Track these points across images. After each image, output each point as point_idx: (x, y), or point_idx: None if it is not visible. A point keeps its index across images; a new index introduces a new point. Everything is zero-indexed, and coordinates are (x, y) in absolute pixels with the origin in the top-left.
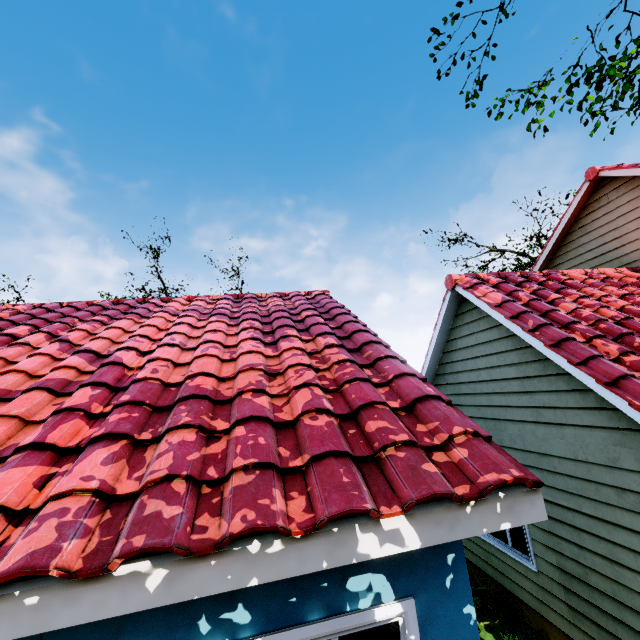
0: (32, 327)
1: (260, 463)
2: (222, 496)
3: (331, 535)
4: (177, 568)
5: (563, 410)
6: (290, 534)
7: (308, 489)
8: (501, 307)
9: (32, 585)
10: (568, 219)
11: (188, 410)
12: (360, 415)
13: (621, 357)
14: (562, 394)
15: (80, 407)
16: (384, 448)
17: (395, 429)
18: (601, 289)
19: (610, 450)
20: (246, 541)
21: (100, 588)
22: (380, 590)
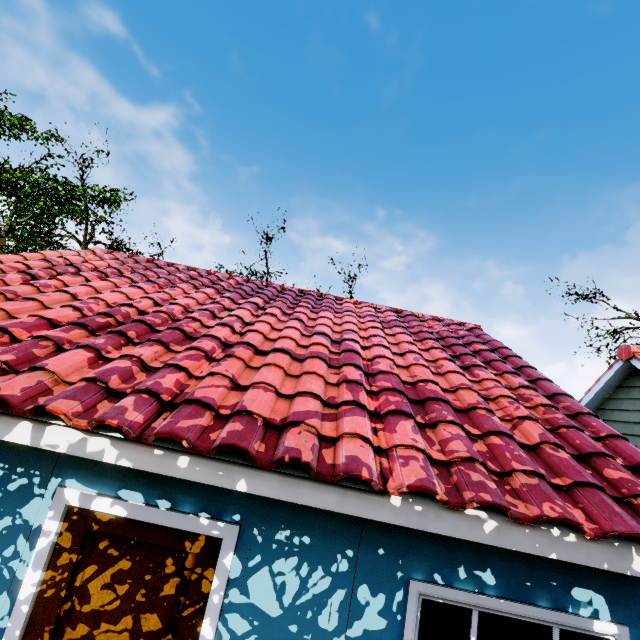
0: (263, 300)
1: (535, 472)
2: (511, 486)
3: (612, 546)
4: (503, 524)
5: None
6: (584, 533)
7: (579, 505)
8: None
9: (417, 498)
10: None
11: (445, 410)
12: (592, 460)
13: None
14: None
15: (361, 382)
16: (634, 496)
17: (639, 484)
18: None
19: None
20: (548, 525)
21: (456, 517)
22: (598, 608)
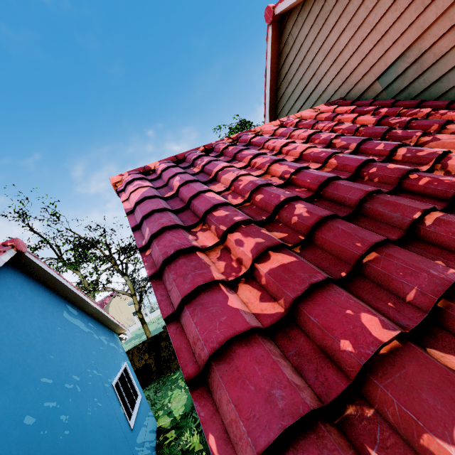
0: None
1: None
2: None
3: None
4: None
5: None
6: None
7: None
8: (134, 212)
9: None
10: (270, 74)
11: None
12: None
13: (256, 266)
14: None
15: None
16: None
17: None
18: (289, 137)
19: None
20: None
21: None
22: None
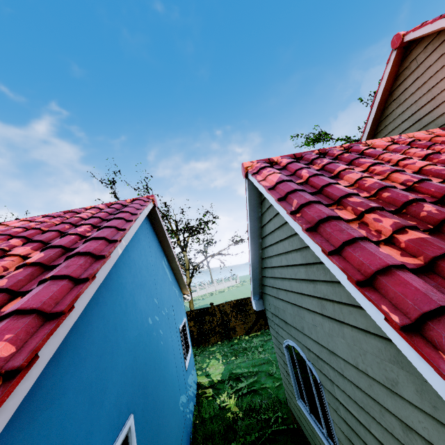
0: None
1: None
2: None
3: None
4: None
5: (339, 305)
6: None
7: None
8: (274, 189)
9: None
10: (382, 93)
11: None
12: None
13: (395, 236)
14: (336, 286)
15: None
16: None
17: None
18: (403, 153)
19: (387, 367)
20: None
21: None
22: None
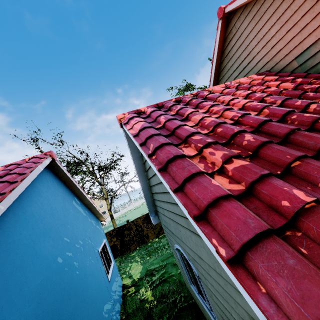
0: None
1: None
2: None
3: None
4: None
5: None
6: None
7: None
8: (138, 135)
9: None
10: (217, 52)
11: None
12: None
13: (225, 166)
14: None
15: None
16: None
17: None
18: (233, 95)
19: None
20: None
21: None
22: None
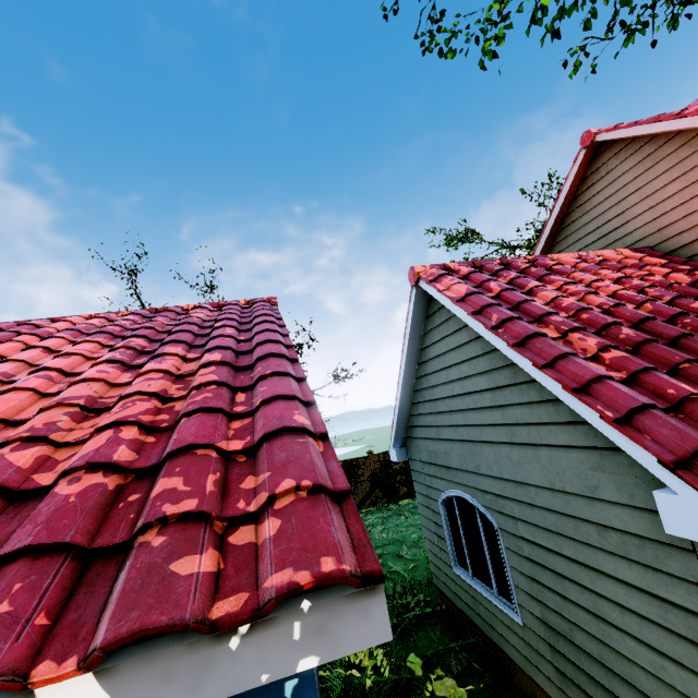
0: None
1: None
2: None
3: None
4: None
5: (537, 427)
6: None
7: None
8: (464, 301)
9: None
10: (565, 197)
11: None
12: (163, 468)
13: (600, 354)
14: (535, 406)
15: None
16: (146, 529)
17: (185, 492)
18: (594, 274)
19: (588, 476)
20: None
21: None
22: None
